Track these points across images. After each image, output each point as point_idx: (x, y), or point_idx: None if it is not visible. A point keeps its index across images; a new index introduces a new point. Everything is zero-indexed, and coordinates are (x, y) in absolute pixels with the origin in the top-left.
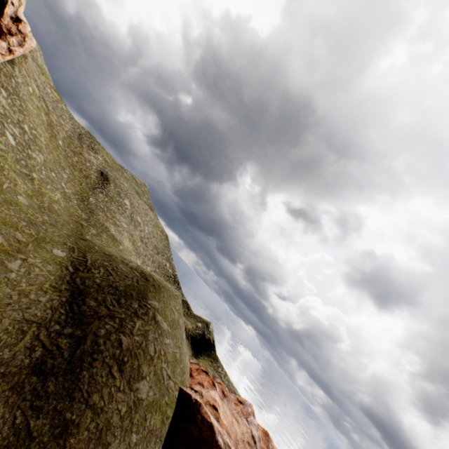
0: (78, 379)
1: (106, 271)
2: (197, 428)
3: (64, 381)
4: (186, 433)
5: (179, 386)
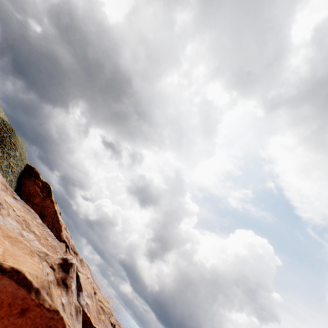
0: (3, 140)
1: (3, 119)
2: (34, 172)
3: (0, 138)
4: (29, 173)
5: (28, 164)
